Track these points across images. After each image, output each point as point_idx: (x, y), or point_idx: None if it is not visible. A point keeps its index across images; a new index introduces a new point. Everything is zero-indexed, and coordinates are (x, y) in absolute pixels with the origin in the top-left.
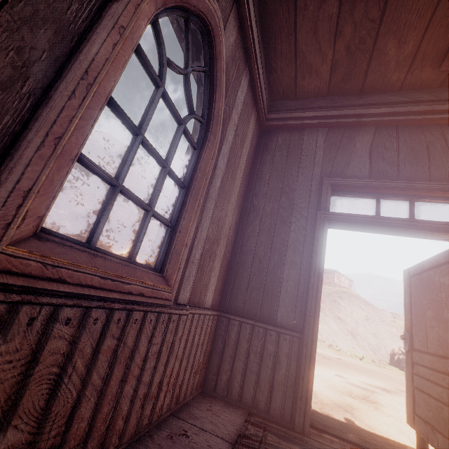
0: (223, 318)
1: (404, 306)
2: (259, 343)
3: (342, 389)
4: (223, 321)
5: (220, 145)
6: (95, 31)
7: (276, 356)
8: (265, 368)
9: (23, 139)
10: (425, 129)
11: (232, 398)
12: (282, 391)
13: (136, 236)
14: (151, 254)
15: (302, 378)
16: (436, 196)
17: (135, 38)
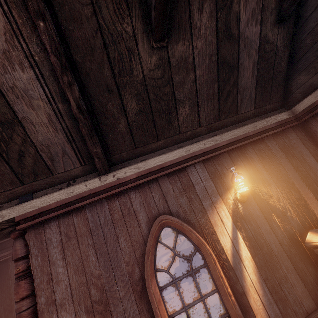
0: None
1: None
2: None
3: None
4: None
5: None
6: None
7: None
8: None
9: None
10: None
11: None
12: None
13: None
14: None
15: None
16: None
17: None
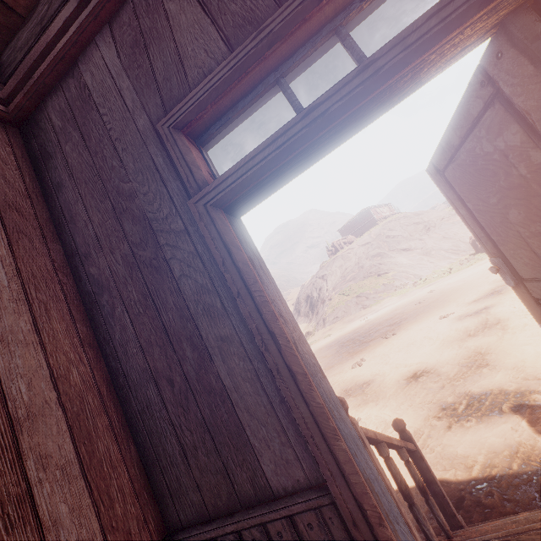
0: None
1: (464, 222)
2: None
3: (457, 335)
4: None
5: None
6: None
7: None
8: None
9: None
10: None
11: None
12: None
13: None
14: None
15: None
16: None
17: None
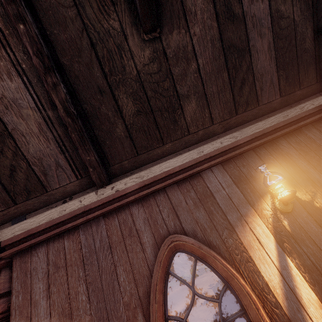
0: None
1: None
2: None
3: None
4: None
5: None
6: None
7: None
8: None
9: None
10: None
11: None
12: None
13: None
14: None
15: None
16: None
17: None
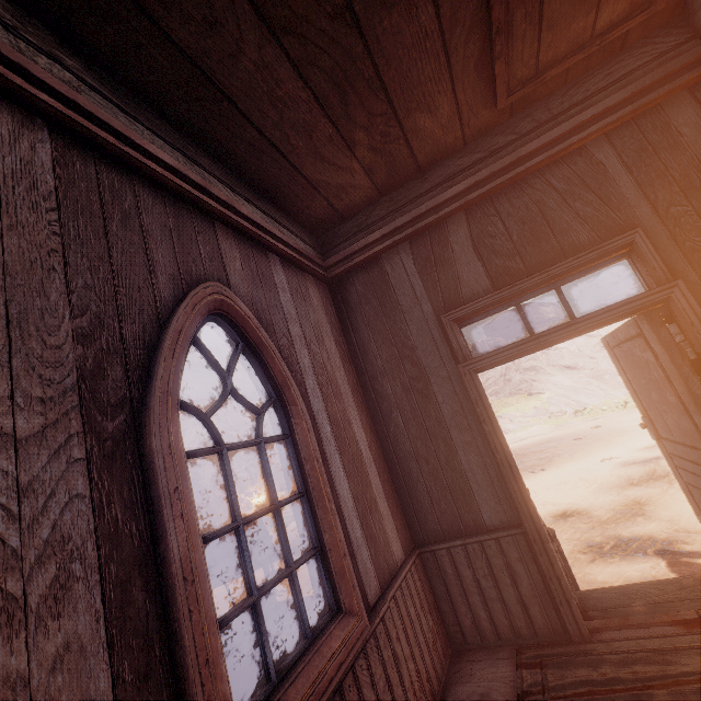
0: (426, 555)
1: (625, 385)
2: (482, 563)
3: (618, 481)
4: (428, 558)
5: (303, 389)
6: (160, 525)
7: (509, 568)
8: (505, 588)
9: (185, 693)
10: (524, 185)
11: (489, 640)
12: (537, 604)
13: (296, 608)
14: (316, 592)
15: (550, 580)
16: (582, 270)
17: (185, 470)
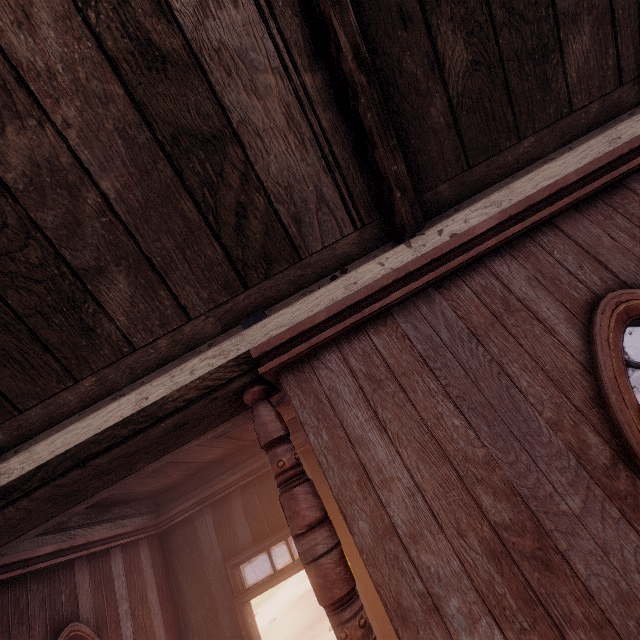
0: None
1: None
2: None
3: None
4: None
5: None
6: None
7: None
8: None
9: None
10: (268, 477)
11: None
12: None
13: None
14: None
15: None
16: None
17: None
